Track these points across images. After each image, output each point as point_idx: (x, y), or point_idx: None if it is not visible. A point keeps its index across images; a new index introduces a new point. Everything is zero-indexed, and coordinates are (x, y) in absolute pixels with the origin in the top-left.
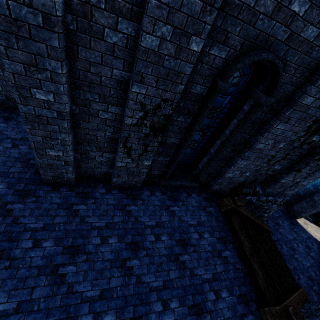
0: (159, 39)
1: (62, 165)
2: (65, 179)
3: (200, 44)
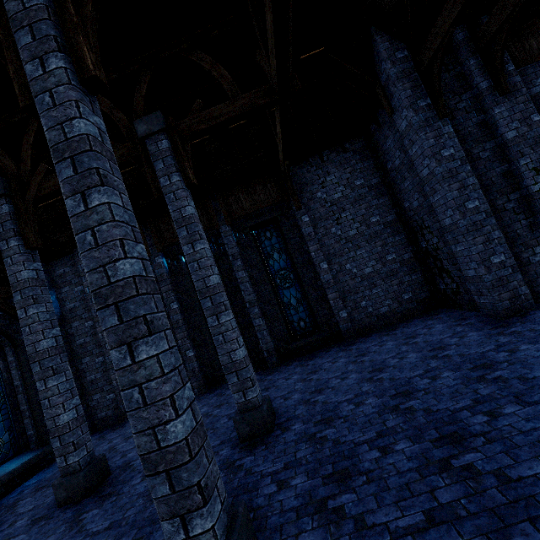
0: (515, 130)
1: (510, 274)
2: (523, 299)
3: (538, 116)
